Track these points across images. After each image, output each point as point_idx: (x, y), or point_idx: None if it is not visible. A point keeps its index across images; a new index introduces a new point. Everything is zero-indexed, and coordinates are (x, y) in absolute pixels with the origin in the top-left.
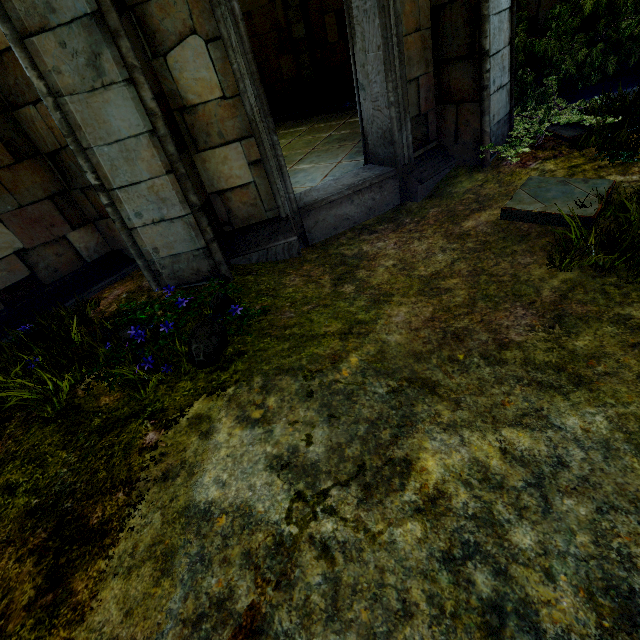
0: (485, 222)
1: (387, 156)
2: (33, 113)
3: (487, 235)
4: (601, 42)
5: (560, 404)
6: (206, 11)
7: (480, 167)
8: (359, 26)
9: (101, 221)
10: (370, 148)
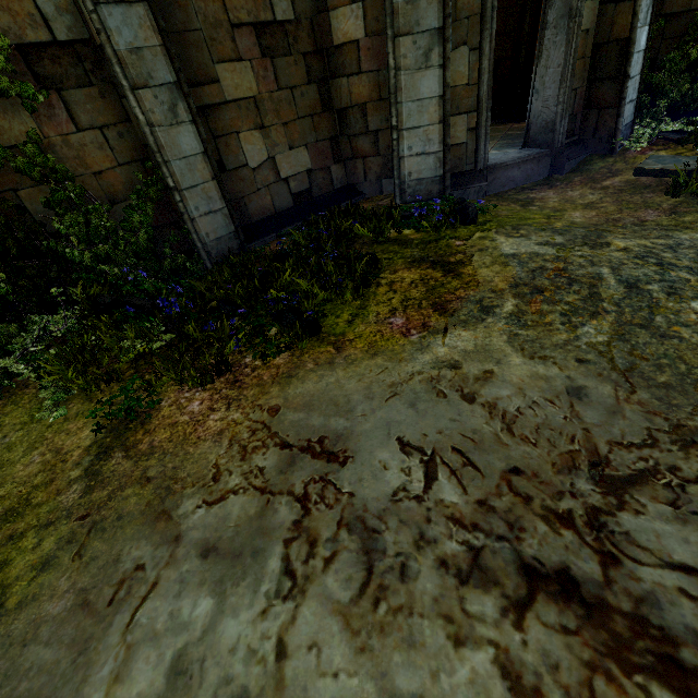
0: (619, 182)
1: (545, 141)
2: (343, 82)
3: (621, 187)
4: None
5: (677, 233)
6: (476, 33)
7: (610, 155)
8: (546, 51)
9: (351, 161)
10: (531, 136)
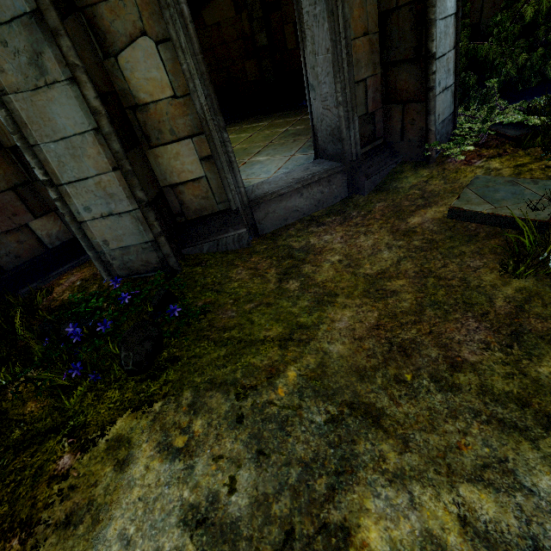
0: (431, 219)
1: (336, 152)
2: None
3: (433, 233)
4: (541, 47)
5: (528, 454)
6: (156, 13)
7: (425, 163)
8: (309, 30)
9: None
10: (320, 144)
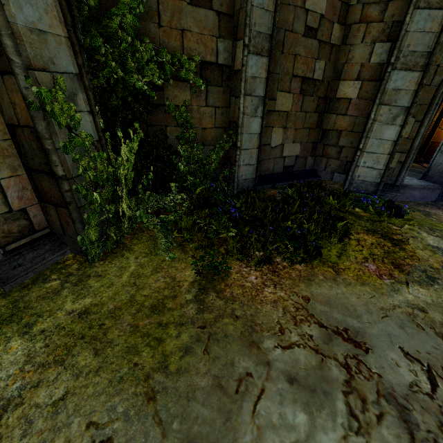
0: None
1: (438, 180)
2: (333, 116)
3: None
4: None
5: None
6: (422, 113)
7: None
8: None
9: (320, 157)
10: (429, 174)
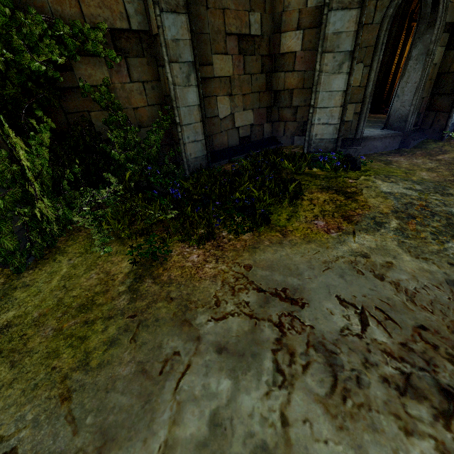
0: (447, 157)
1: (399, 126)
2: (282, 75)
3: (450, 161)
4: None
5: None
6: (370, 56)
7: (440, 140)
8: (408, 73)
9: (277, 122)
10: (389, 122)
